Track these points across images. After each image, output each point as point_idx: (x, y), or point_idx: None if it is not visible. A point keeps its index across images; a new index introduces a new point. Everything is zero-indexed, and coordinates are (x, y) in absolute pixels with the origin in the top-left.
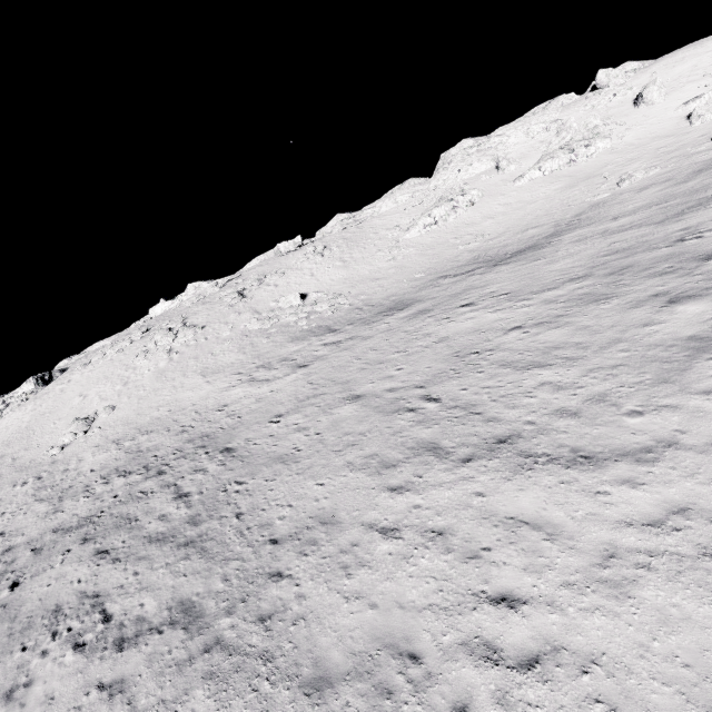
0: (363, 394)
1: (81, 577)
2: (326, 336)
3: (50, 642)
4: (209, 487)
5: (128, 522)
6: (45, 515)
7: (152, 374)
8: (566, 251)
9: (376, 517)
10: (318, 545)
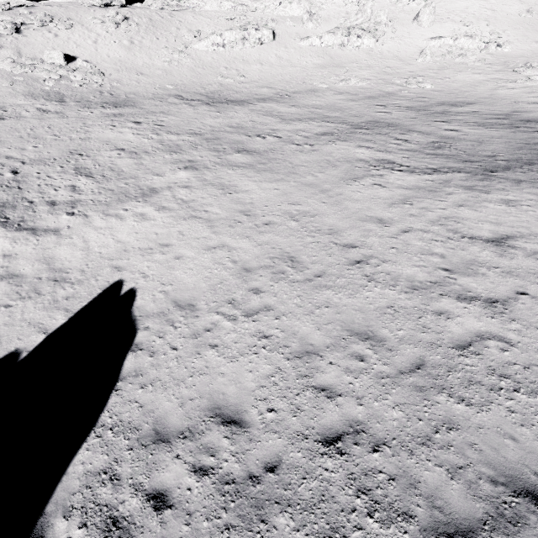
0: None
1: None
2: (50, 103)
3: None
4: None
5: None
6: None
7: None
8: (234, 114)
9: None
10: None
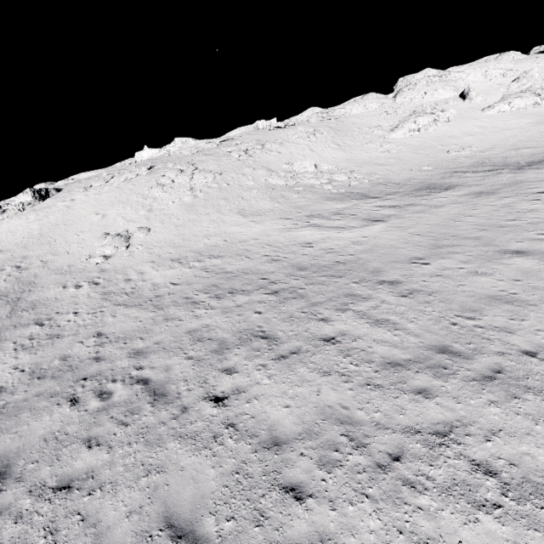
0: (523, 250)
1: (341, 403)
2: (370, 200)
3: (415, 494)
4: (419, 318)
5: (326, 342)
6: (152, 321)
7: (179, 206)
8: None
9: None
10: None
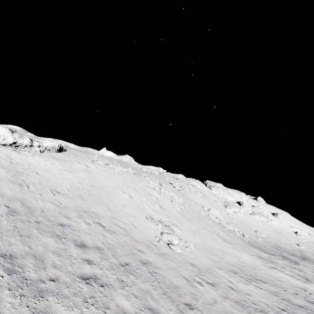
0: None
1: None
2: (273, 256)
3: None
4: None
5: None
6: None
7: (179, 213)
8: None
9: None
10: None
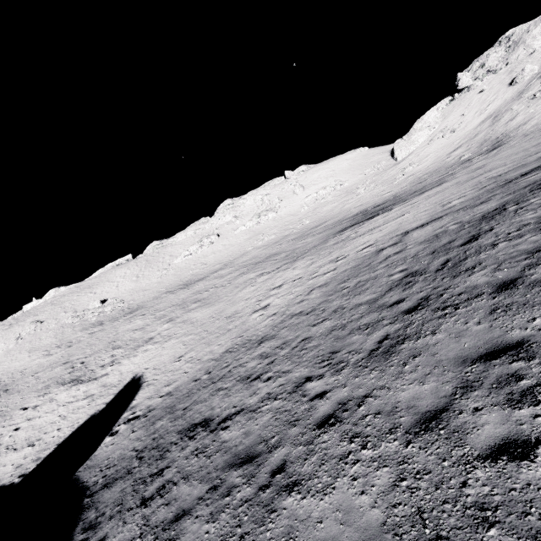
0: (70, 361)
1: None
2: (96, 328)
3: None
4: None
5: None
6: None
7: (4, 352)
8: (196, 287)
9: (27, 405)
10: (5, 416)
